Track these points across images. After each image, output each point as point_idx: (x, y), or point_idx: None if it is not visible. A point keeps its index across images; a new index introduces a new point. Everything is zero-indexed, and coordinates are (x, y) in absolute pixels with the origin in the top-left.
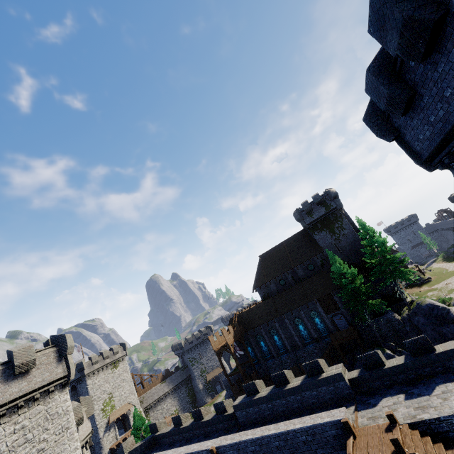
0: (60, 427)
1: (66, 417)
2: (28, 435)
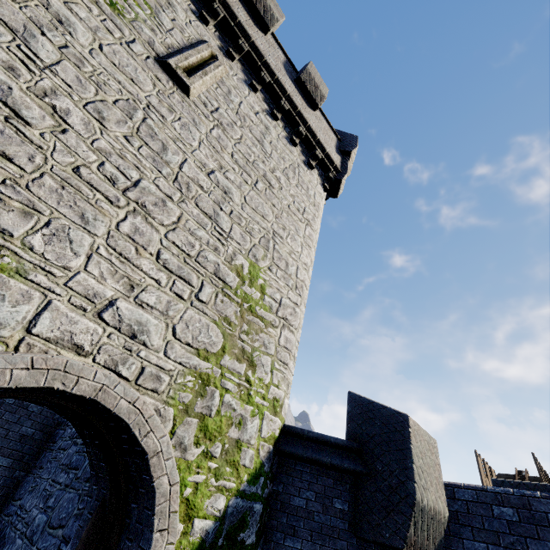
0: (302, 206)
1: (313, 210)
2: (265, 142)
